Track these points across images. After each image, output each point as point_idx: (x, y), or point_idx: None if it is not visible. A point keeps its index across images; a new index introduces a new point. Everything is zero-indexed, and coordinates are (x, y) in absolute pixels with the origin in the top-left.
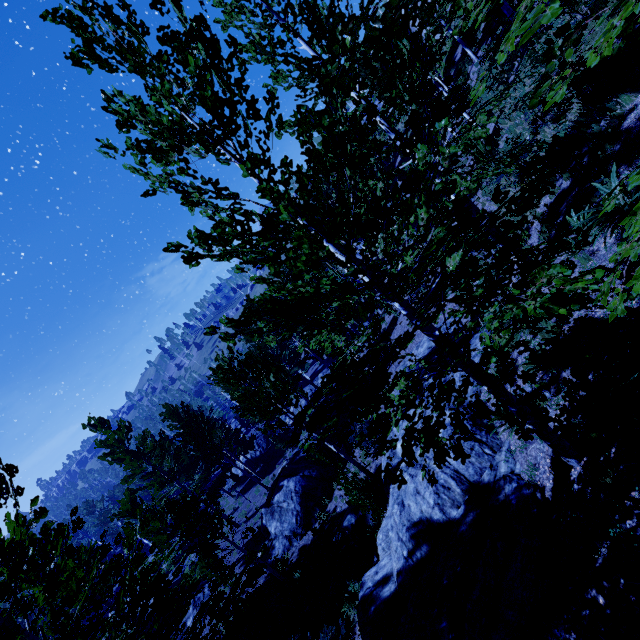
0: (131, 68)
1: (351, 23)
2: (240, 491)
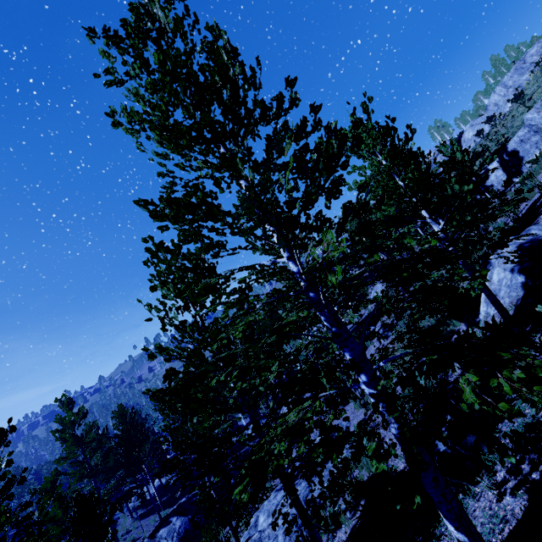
0: (166, 269)
1: (215, 325)
2: (140, 514)
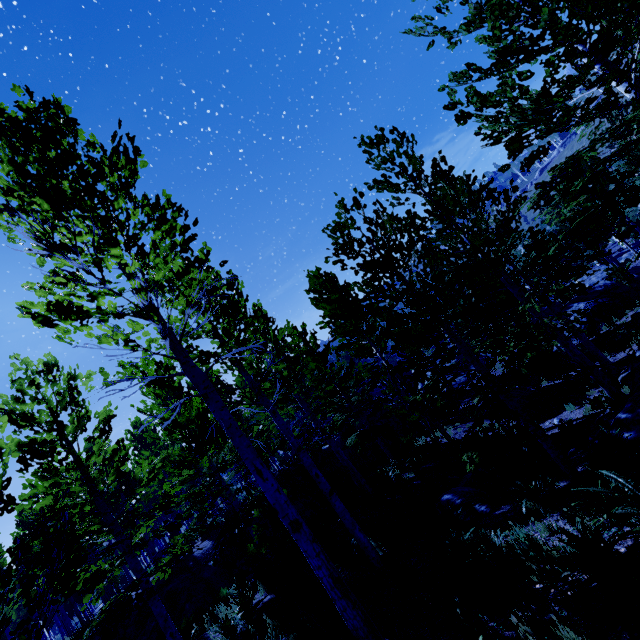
0: None
1: None
2: None
